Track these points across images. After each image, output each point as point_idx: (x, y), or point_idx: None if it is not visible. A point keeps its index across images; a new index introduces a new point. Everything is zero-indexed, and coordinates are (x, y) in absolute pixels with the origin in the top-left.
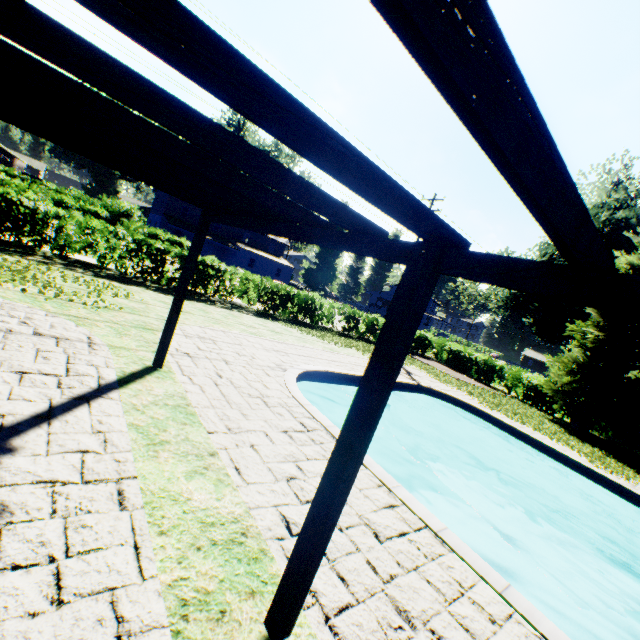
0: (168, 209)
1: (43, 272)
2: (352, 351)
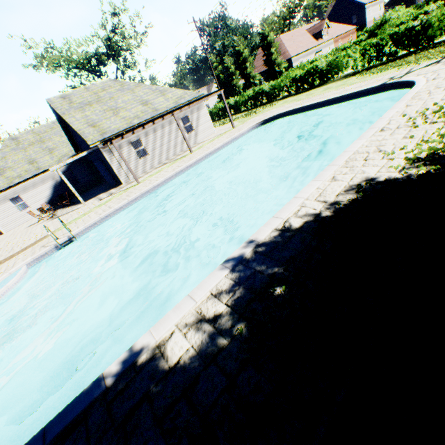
0: None
1: (259, 109)
2: (388, 72)
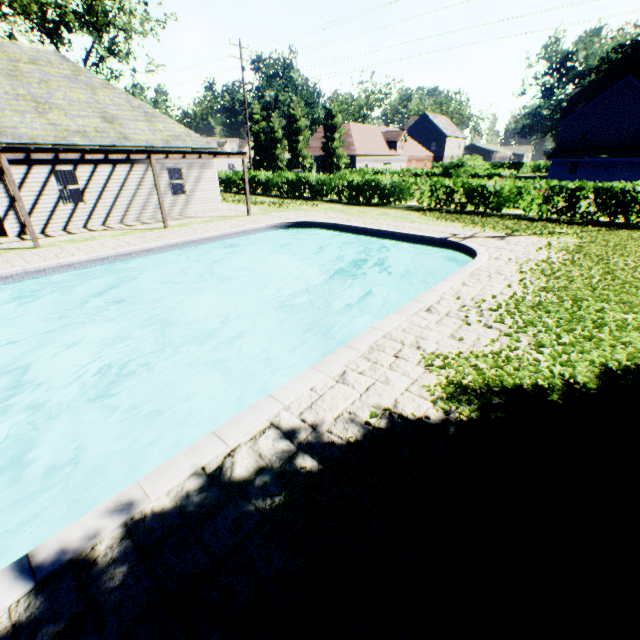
0: (560, 143)
1: (295, 203)
2: (452, 224)
